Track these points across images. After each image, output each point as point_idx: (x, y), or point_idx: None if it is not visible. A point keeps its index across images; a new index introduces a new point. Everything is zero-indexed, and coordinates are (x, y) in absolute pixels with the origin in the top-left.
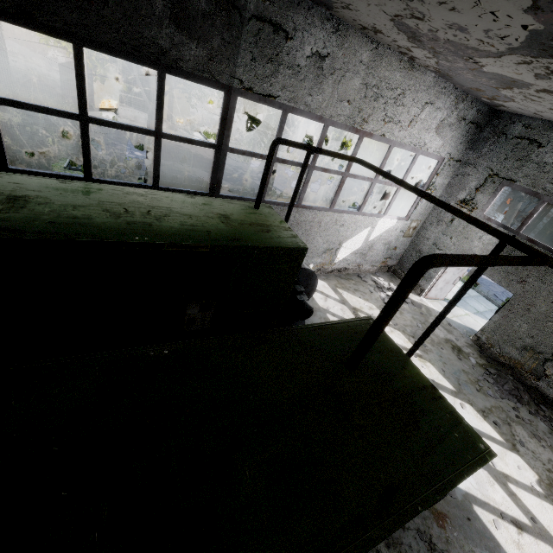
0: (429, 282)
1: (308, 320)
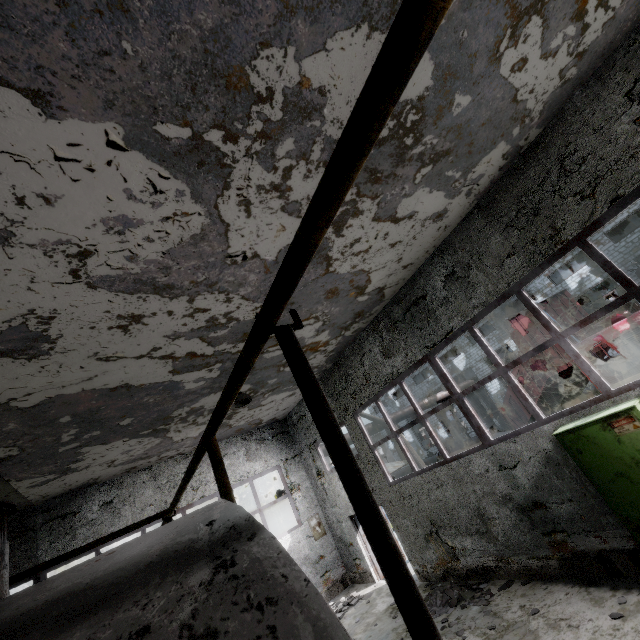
0: (365, 559)
1: None
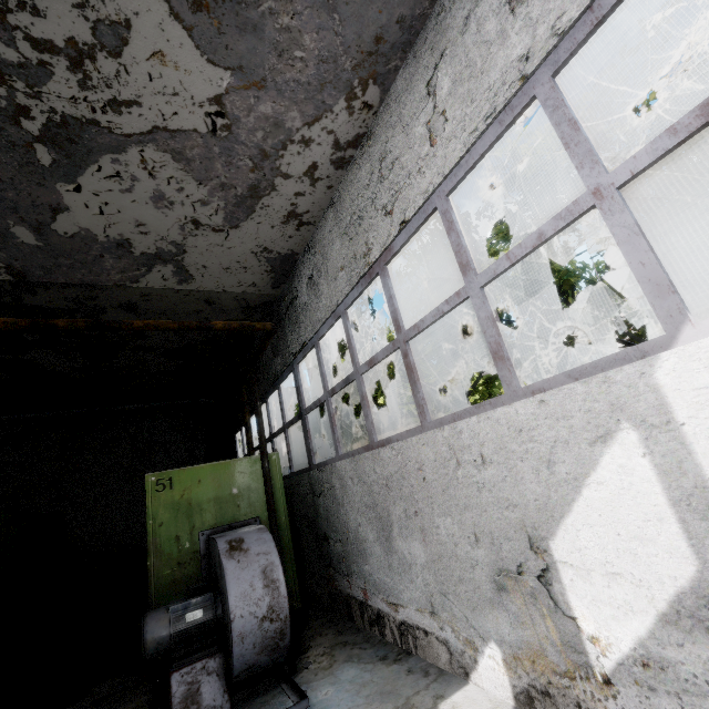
0: None
1: None
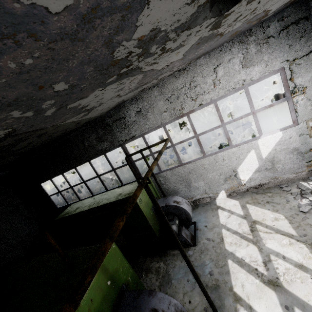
0: None
1: (203, 235)
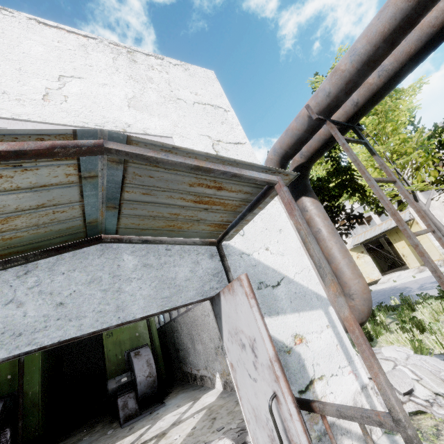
0: None
1: (139, 422)
